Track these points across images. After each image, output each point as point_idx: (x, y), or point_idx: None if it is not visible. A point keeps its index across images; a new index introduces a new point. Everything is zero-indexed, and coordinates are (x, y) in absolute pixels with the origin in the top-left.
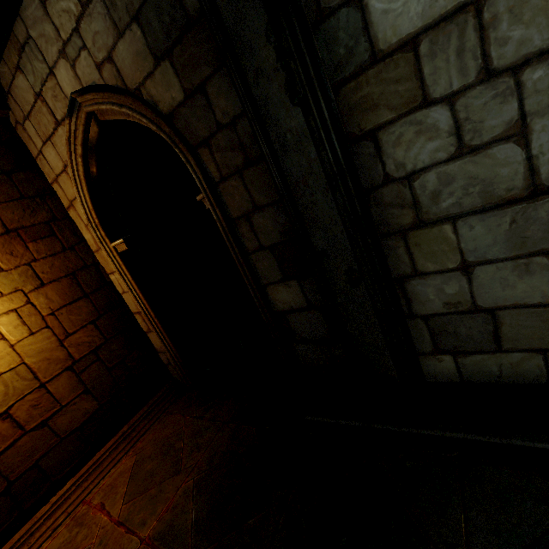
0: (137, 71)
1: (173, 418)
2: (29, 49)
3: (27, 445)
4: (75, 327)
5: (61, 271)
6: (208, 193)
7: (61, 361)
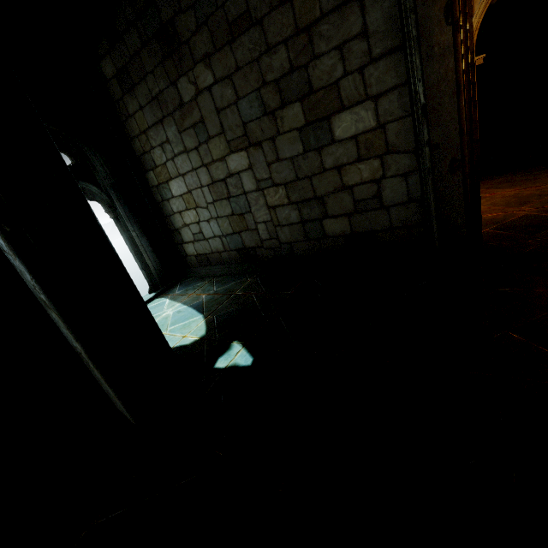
0: None
1: (483, 182)
2: None
3: None
4: None
5: None
6: None
7: None
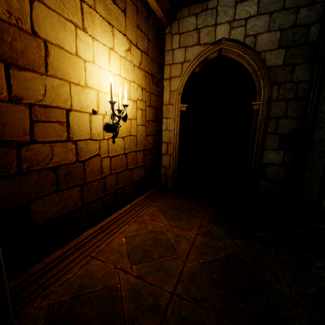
0: (266, 46)
1: (170, 199)
2: (210, 12)
3: (125, 175)
4: (150, 133)
5: (155, 104)
6: (265, 102)
7: (143, 145)
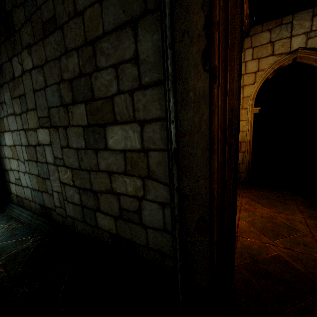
0: None
1: (251, 190)
2: (285, 26)
3: None
4: None
5: None
6: None
7: None
